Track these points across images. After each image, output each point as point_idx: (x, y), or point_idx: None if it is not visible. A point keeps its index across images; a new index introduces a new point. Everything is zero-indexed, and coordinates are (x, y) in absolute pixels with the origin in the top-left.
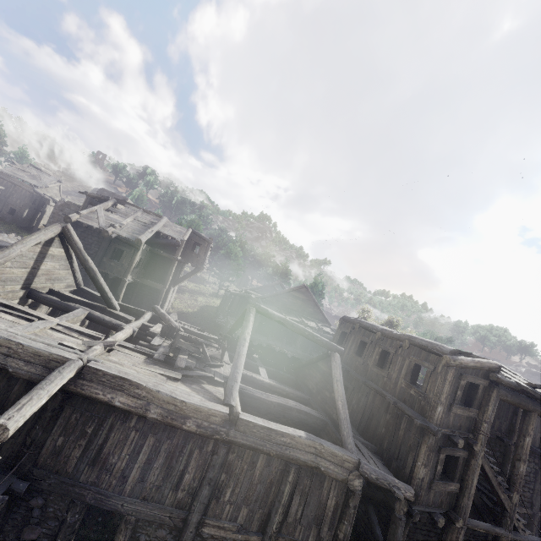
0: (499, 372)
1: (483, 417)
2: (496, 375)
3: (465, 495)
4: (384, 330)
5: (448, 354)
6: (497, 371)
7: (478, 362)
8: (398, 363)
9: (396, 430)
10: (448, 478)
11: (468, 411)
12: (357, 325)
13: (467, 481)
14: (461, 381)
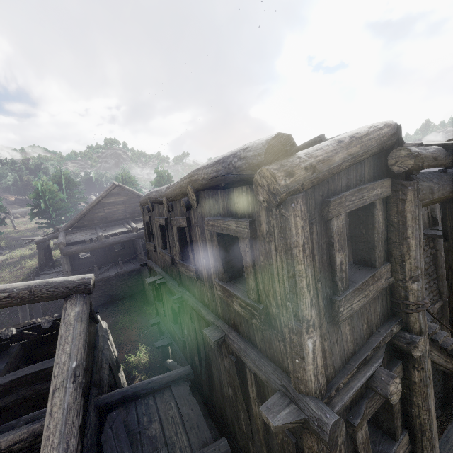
0: (402, 142)
1: (404, 271)
2: (409, 151)
3: (425, 446)
4: (167, 189)
5: (265, 162)
6: (396, 142)
7: (352, 140)
8: (199, 244)
9: (246, 396)
10: (383, 435)
11: (374, 282)
12: (148, 202)
13: (418, 418)
14: (334, 222)
